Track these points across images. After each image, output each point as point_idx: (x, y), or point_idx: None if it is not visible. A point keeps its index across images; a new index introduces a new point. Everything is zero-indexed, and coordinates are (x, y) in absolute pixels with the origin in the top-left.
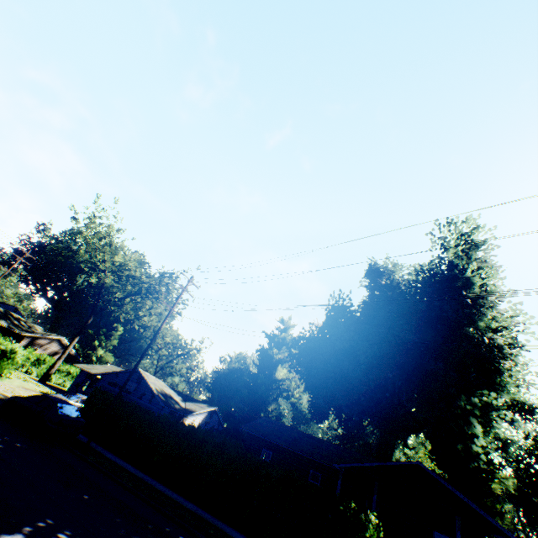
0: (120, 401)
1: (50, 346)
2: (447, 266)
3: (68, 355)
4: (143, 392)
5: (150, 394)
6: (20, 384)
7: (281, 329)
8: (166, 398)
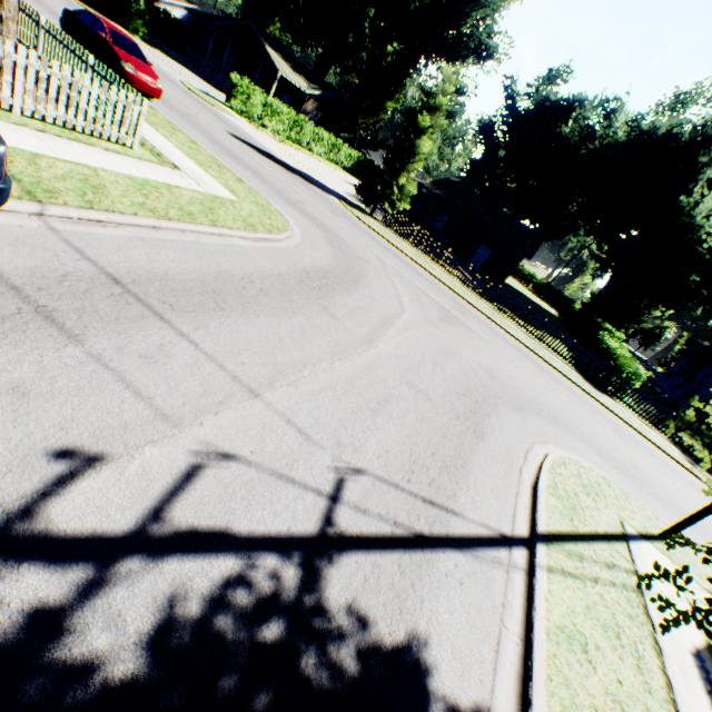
0: None
1: None
2: None
3: None
4: None
5: None
6: None
7: None
8: None
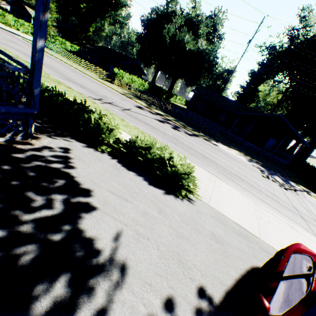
0: None
1: None
2: None
3: None
4: None
5: None
6: None
7: None
8: None
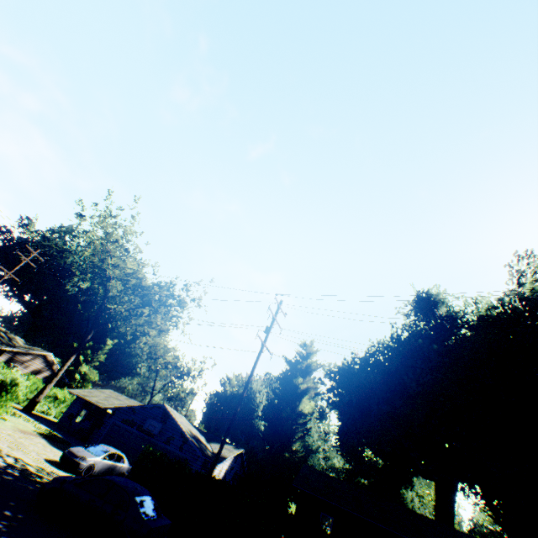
0: (187, 470)
1: (32, 363)
2: (531, 302)
3: (52, 374)
4: (170, 436)
5: (181, 439)
6: (13, 424)
7: (303, 355)
8: (198, 442)
